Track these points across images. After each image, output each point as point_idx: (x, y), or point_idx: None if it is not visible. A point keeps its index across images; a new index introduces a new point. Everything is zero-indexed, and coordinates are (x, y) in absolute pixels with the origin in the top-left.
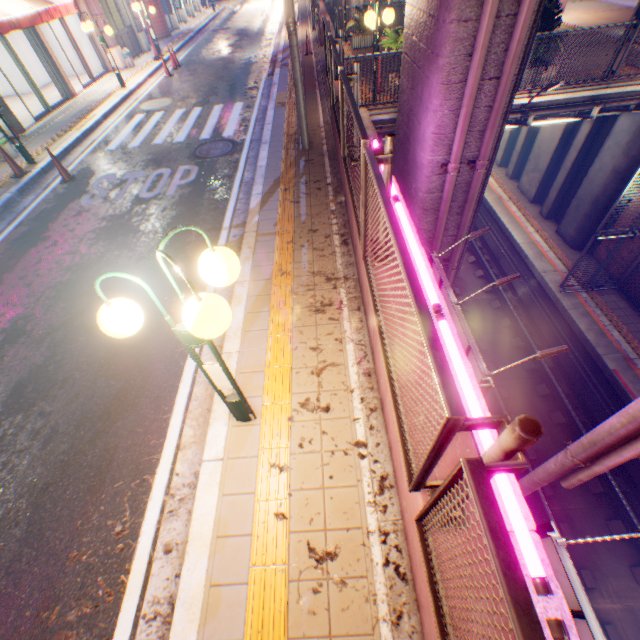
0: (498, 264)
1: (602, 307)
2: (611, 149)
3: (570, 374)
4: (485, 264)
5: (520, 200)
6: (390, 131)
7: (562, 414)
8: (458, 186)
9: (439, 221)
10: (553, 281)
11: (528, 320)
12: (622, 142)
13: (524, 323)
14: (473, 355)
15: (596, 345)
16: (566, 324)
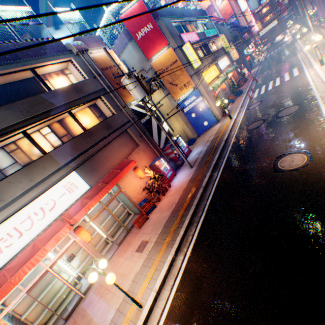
0: None
1: None
2: None
3: None
4: None
5: None
6: None
7: None
8: None
9: None
10: None
11: None
12: None
13: None
14: None
15: None
16: None
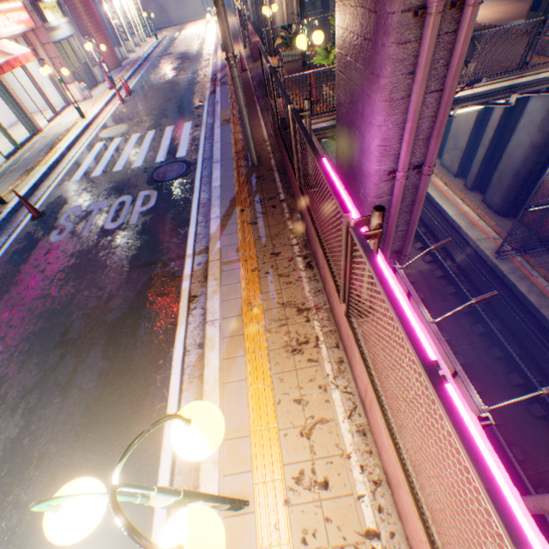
0: (433, 235)
1: (538, 269)
2: (526, 127)
3: (518, 334)
4: (422, 236)
5: (444, 175)
6: (328, 135)
7: (518, 375)
8: (405, 188)
9: (390, 222)
10: (488, 248)
11: (469, 285)
12: (536, 120)
13: (467, 289)
14: (463, 384)
15: (540, 306)
16: (507, 287)
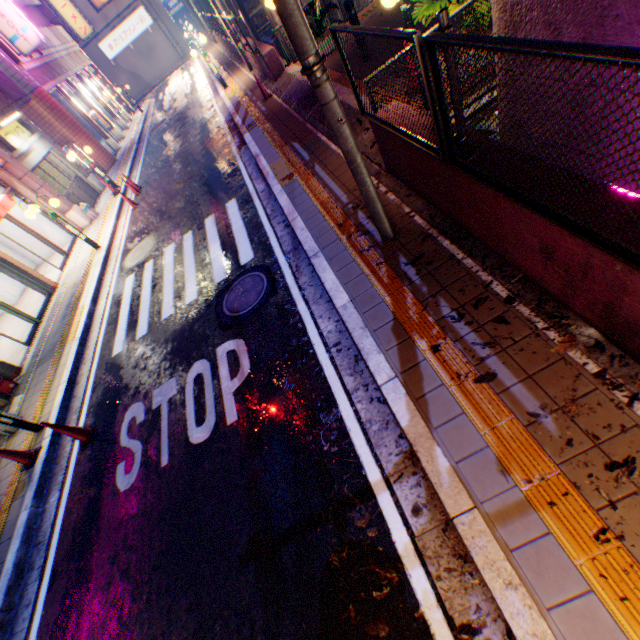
0: None
1: None
2: None
3: None
4: None
5: None
6: None
7: None
8: None
9: None
10: None
11: None
12: None
13: None
14: None
15: None
16: None
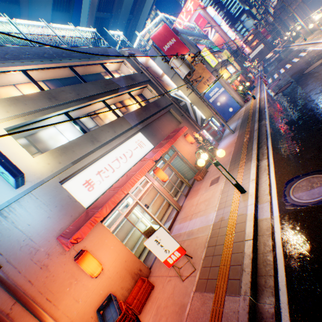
0: None
1: None
2: None
3: None
4: None
5: None
6: None
7: None
8: None
9: None
10: None
11: None
12: None
13: None
14: None
15: None
16: None
